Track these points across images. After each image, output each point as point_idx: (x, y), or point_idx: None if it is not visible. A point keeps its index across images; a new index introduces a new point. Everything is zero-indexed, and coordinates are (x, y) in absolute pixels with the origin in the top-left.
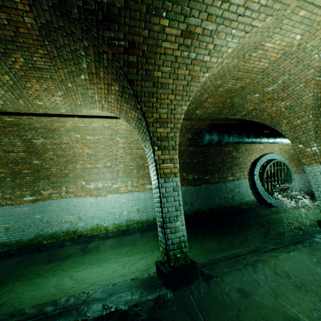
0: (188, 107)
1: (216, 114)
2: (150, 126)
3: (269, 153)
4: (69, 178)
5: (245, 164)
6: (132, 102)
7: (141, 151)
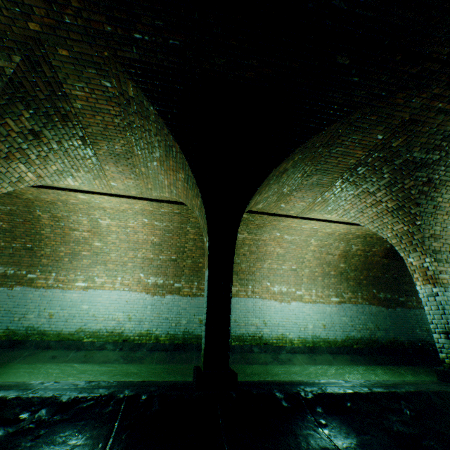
0: None
1: None
2: (425, 239)
3: None
4: (255, 276)
5: None
6: (407, 218)
7: (330, 256)
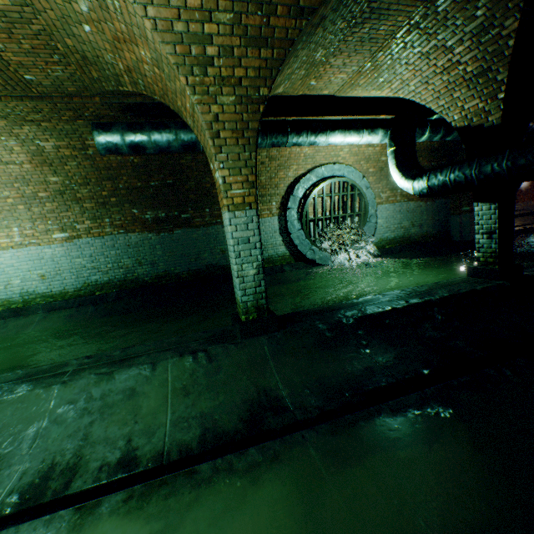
0: None
1: (92, 82)
2: None
3: (326, 165)
4: None
5: (274, 188)
6: None
7: (15, 168)
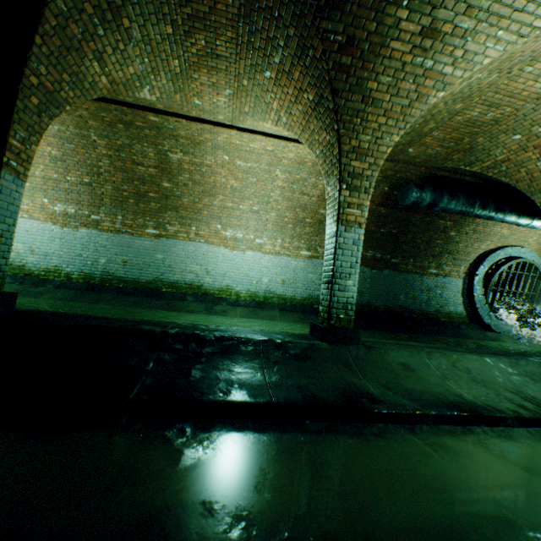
0: (399, 139)
1: (440, 159)
2: (343, 156)
3: (515, 246)
4: (203, 216)
5: (465, 255)
6: (327, 120)
7: (306, 198)
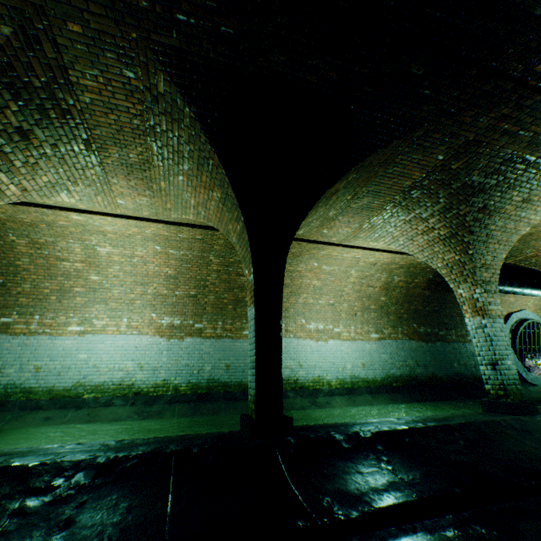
0: None
1: None
2: (476, 270)
3: (520, 309)
4: (289, 313)
5: None
6: (459, 247)
7: (370, 289)
